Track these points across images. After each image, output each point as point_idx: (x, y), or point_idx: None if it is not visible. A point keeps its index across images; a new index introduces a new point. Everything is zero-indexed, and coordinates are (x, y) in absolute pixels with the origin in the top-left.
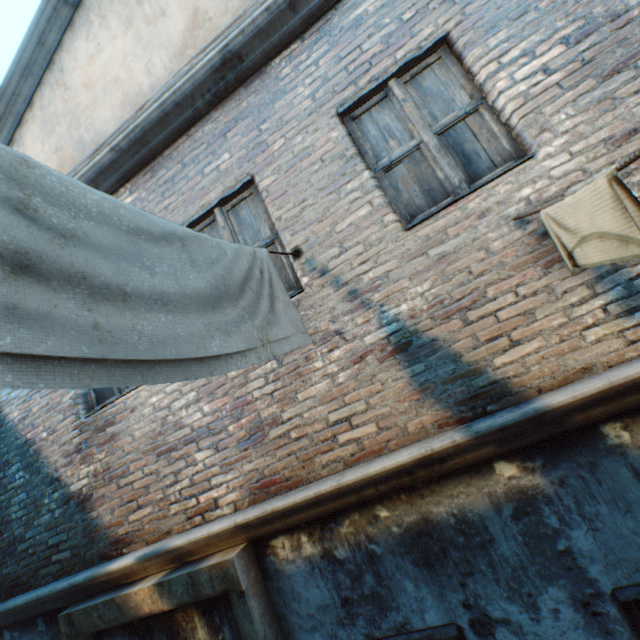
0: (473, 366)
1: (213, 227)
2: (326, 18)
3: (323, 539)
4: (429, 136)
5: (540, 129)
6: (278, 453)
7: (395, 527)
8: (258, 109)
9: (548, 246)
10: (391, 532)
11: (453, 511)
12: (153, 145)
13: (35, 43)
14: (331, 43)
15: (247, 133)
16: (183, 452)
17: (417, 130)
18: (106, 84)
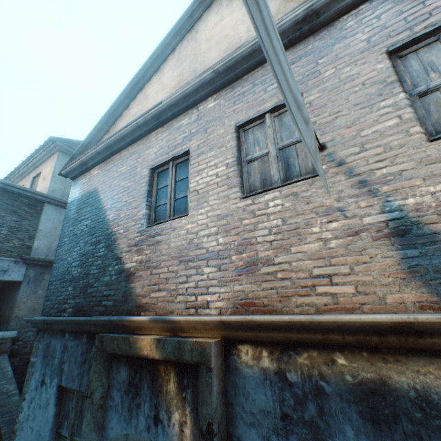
0: None
1: (260, 126)
2: None
3: (280, 360)
4: None
5: None
6: (263, 285)
7: (349, 376)
8: (319, 50)
9: None
10: (344, 379)
11: (415, 386)
12: (238, 71)
13: (188, 16)
14: (396, 2)
15: (306, 65)
16: (196, 264)
17: None
18: (219, 38)
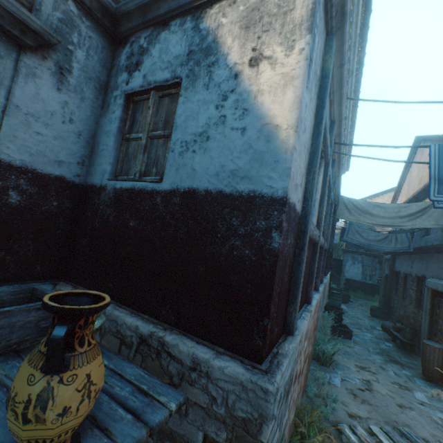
0: None
1: None
2: None
3: None
4: None
5: None
6: None
7: None
8: None
9: None
10: None
11: None
12: None
13: None
14: None
15: None
16: None
17: None
18: None
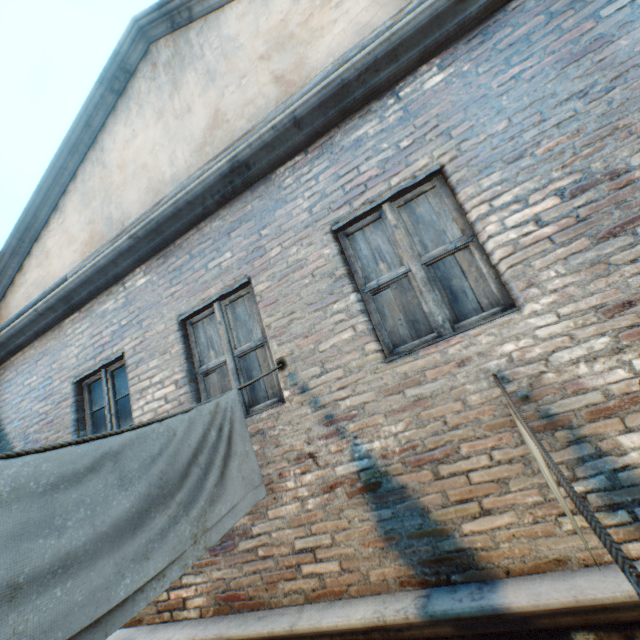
0: (440, 526)
1: (212, 318)
2: (329, 135)
3: None
4: (417, 267)
5: (528, 282)
6: (245, 567)
7: None
8: (260, 214)
9: (528, 412)
10: None
11: None
12: (166, 235)
13: (83, 125)
14: (331, 160)
15: (249, 235)
16: None
17: (406, 258)
18: (136, 168)
